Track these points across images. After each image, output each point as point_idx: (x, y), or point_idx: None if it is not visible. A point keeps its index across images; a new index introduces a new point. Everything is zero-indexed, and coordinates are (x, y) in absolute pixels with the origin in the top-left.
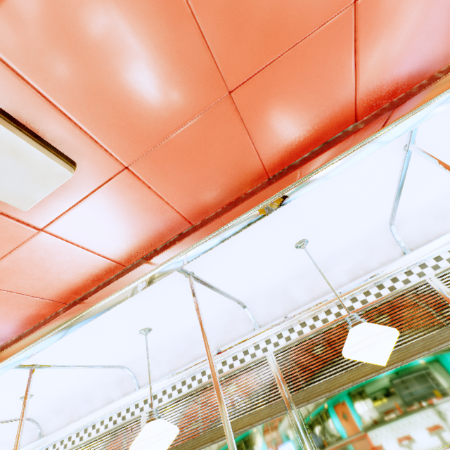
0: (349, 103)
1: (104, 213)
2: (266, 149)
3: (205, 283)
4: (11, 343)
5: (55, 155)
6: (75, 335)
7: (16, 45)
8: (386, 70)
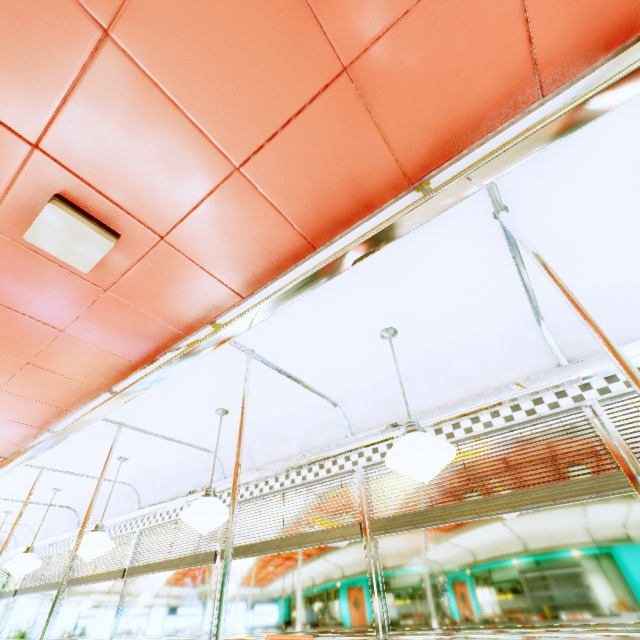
0: (166, 327)
1: (32, 383)
2: (120, 352)
3: (143, 431)
4: (22, 448)
5: None
6: (61, 452)
7: None
8: (176, 311)
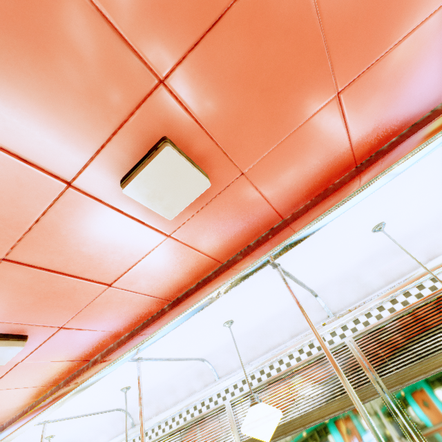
0: (441, 82)
1: (217, 216)
2: (358, 139)
3: (288, 273)
4: (125, 339)
5: (198, 170)
6: (175, 329)
7: (191, 86)
8: None
